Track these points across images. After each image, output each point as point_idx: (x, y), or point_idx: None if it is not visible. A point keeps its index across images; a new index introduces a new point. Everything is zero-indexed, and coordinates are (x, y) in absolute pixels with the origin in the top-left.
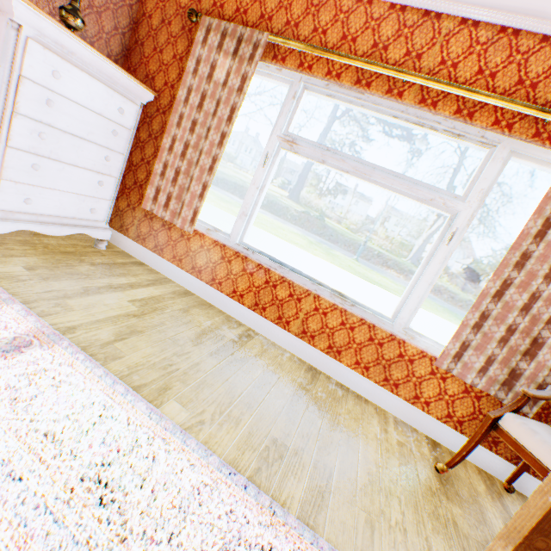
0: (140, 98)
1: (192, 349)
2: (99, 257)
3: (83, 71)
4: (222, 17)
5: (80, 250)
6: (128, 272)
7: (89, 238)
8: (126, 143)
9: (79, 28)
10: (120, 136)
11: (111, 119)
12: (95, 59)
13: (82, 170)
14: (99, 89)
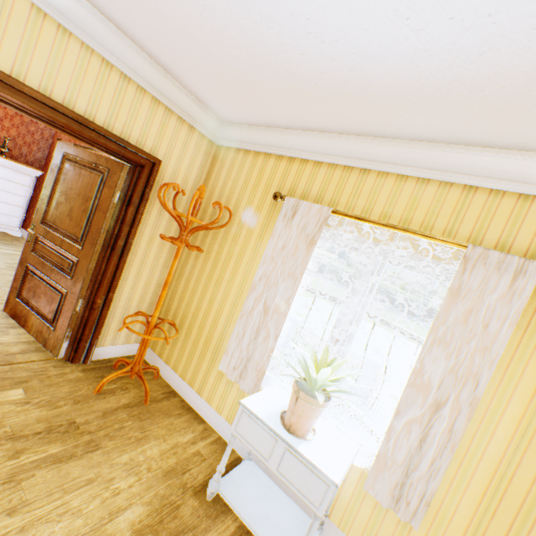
0: (35, 174)
1: (1, 263)
2: (8, 242)
3: (2, 166)
4: (71, 140)
5: (1, 239)
6: (16, 247)
7: (17, 238)
8: (28, 192)
9: (7, 152)
10: (24, 189)
11: (18, 182)
12: (6, 162)
13: (2, 203)
14: (10, 172)
